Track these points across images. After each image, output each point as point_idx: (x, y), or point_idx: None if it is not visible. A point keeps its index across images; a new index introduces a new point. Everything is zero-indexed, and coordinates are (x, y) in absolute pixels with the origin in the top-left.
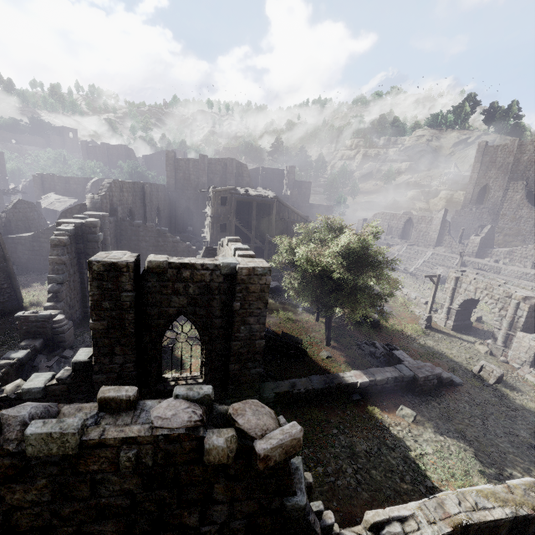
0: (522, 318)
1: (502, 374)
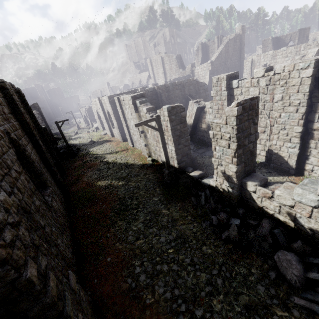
0: (88, 115)
1: (76, 131)
